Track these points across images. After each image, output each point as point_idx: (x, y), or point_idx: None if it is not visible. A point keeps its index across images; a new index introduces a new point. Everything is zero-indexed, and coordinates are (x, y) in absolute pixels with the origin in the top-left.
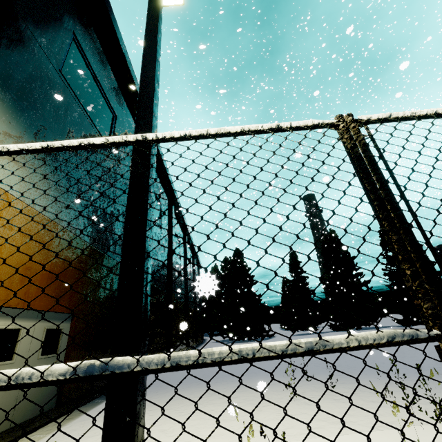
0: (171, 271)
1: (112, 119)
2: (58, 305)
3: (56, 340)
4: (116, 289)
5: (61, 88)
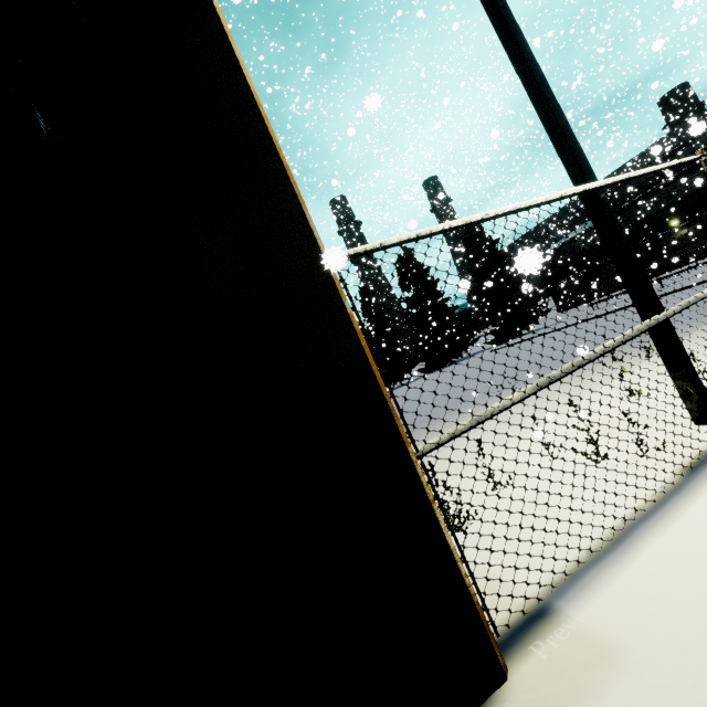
0: None
1: None
2: None
3: None
4: None
5: None
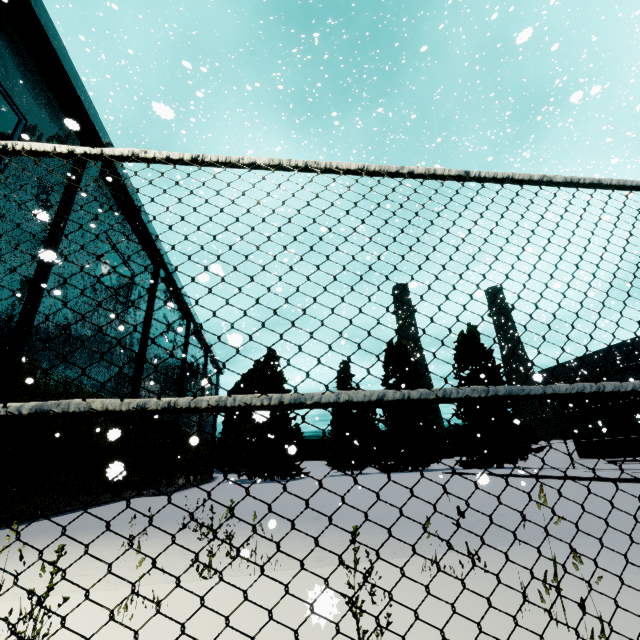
0: (141, 372)
1: (16, 123)
2: None
3: None
4: None
5: None
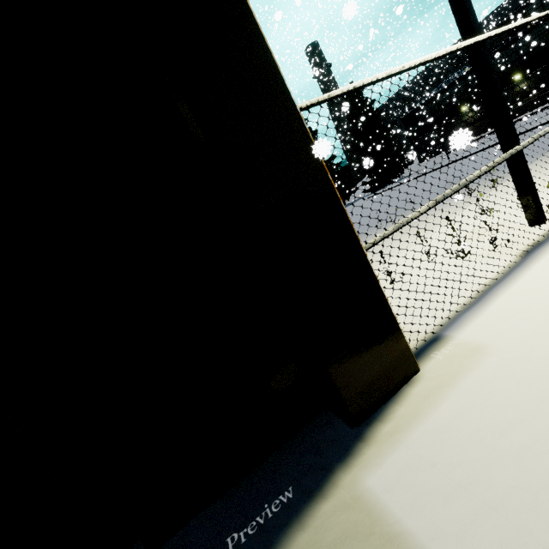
0: None
1: None
2: None
3: None
4: None
5: None
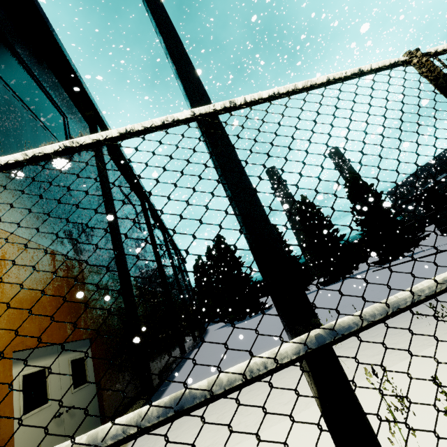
0: (163, 272)
1: (63, 121)
2: (74, 333)
3: (82, 369)
4: (121, 302)
5: (1, 91)
